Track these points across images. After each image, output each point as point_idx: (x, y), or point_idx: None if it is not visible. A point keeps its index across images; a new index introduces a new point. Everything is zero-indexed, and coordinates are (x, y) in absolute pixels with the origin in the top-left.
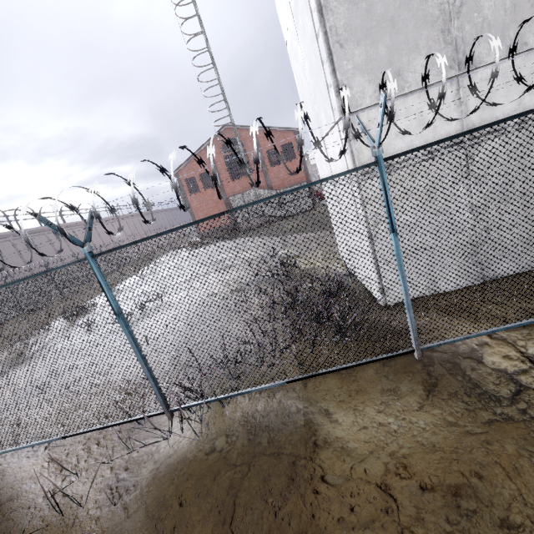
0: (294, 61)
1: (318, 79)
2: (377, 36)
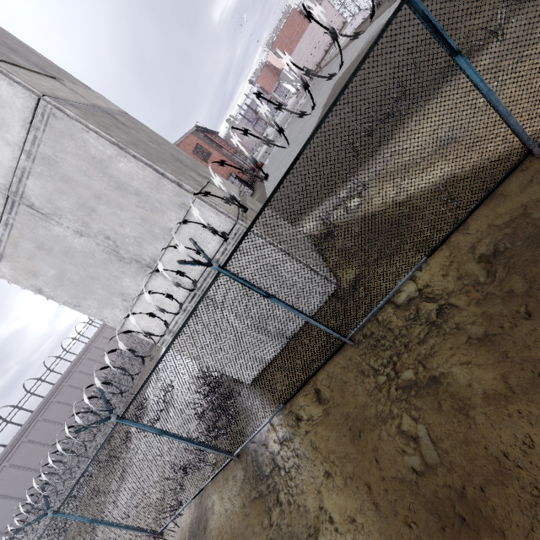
0: None
1: None
2: (90, 288)
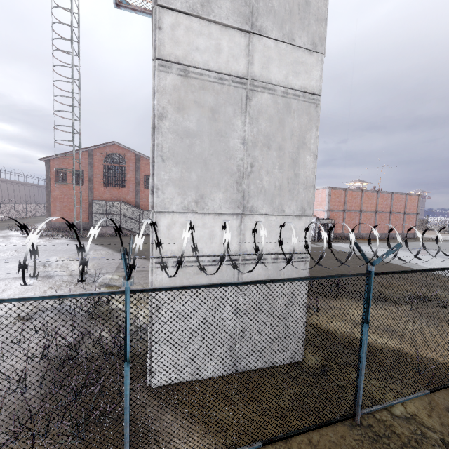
0: None
1: None
2: (192, 165)
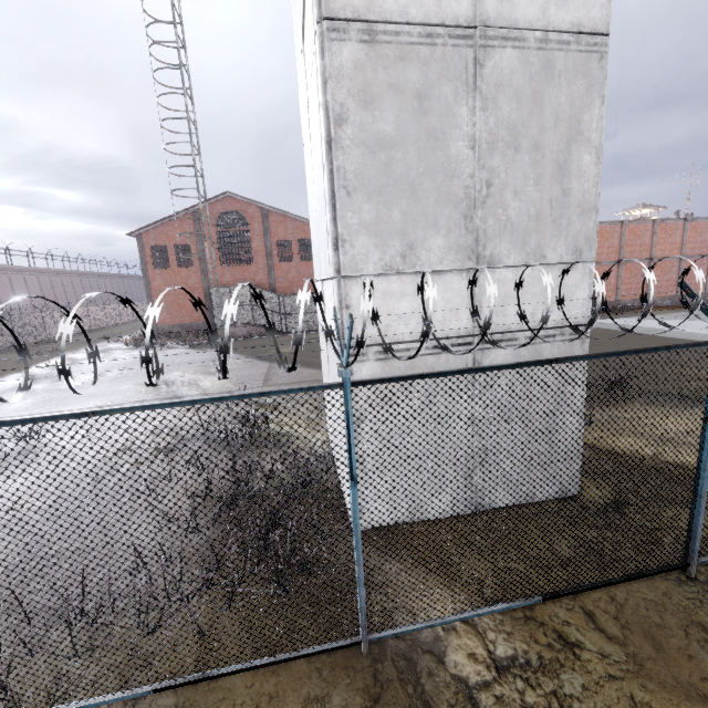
0: (308, 170)
1: (322, 213)
2: (393, 197)
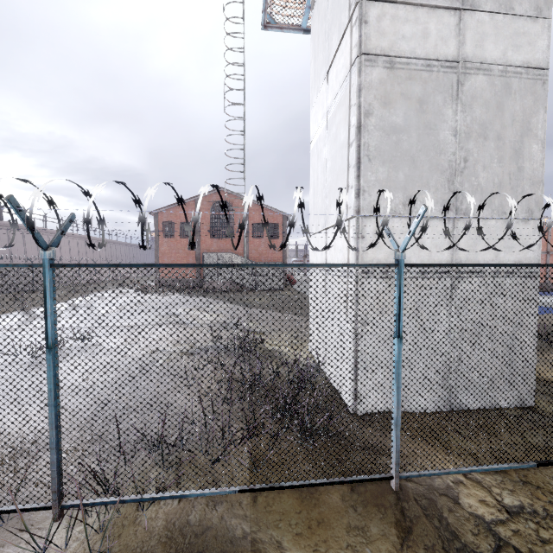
0: (315, 158)
1: (338, 178)
2: (399, 164)
